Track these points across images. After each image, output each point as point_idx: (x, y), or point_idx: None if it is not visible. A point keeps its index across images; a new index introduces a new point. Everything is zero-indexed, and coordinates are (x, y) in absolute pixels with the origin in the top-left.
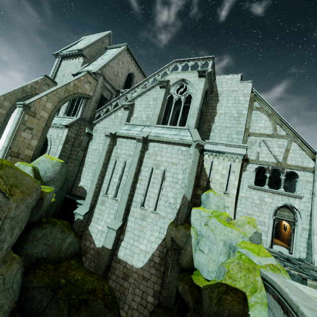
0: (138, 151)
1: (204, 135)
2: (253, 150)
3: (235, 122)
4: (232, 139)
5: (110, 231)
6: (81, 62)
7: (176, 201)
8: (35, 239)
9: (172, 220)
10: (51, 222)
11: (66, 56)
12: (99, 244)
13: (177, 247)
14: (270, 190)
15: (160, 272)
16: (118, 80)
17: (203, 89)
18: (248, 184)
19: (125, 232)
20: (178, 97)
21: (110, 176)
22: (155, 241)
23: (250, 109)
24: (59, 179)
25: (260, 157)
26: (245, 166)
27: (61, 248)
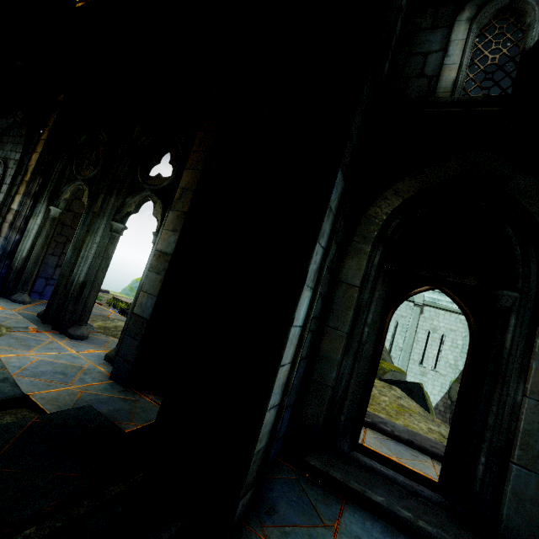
0: (416, 315)
1: None
2: None
3: None
4: None
5: None
6: None
7: (457, 363)
8: None
9: (454, 378)
10: None
11: None
12: None
13: None
14: None
15: (446, 418)
16: None
17: None
18: None
19: None
20: None
21: None
22: (438, 394)
23: None
24: None
25: None
26: None
27: None
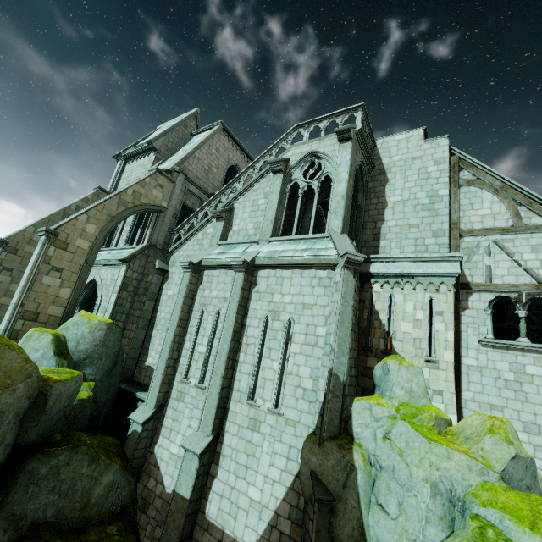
0: (237, 288)
1: (369, 248)
2: (476, 265)
3: (427, 213)
4: (425, 247)
5: (189, 457)
6: (153, 160)
7: (317, 386)
8: (33, 481)
9: (312, 429)
10: (71, 442)
11: (131, 155)
12: (172, 486)
13: (325, 496)
14: (534, 347)
15: None
16: (212, 178)
17: (351, 161)
18: (478, 336)
19: (220, 457)
20: (307, 184)
21: (192, 341)
22: (280, 480)
23: (454, 186)
24: (103, 354)
25: (495, 277)
26: (465, 298)
27: (88, 499)
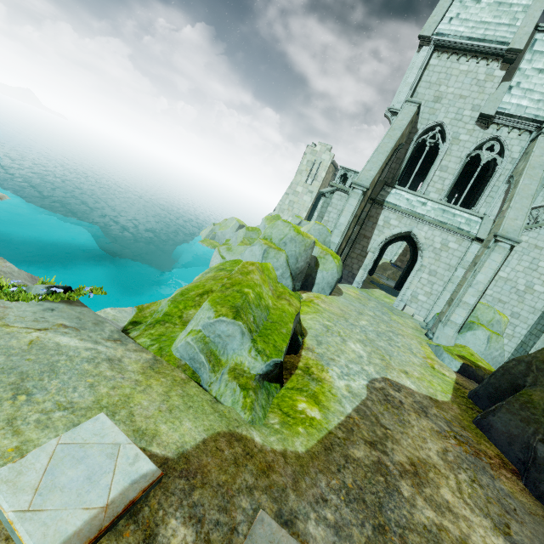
0: None
1: None
2: None
3: None
4: None
5: None
6: (499, 79)
7: None
8: None
9: None
10: None
11: (453, 47)
12: None
13: None
14: None
15: None
16: None
17: None
18: None
19: None
20: None
21: None
22: None
23: None
24: None
25: None
26: None
27: None
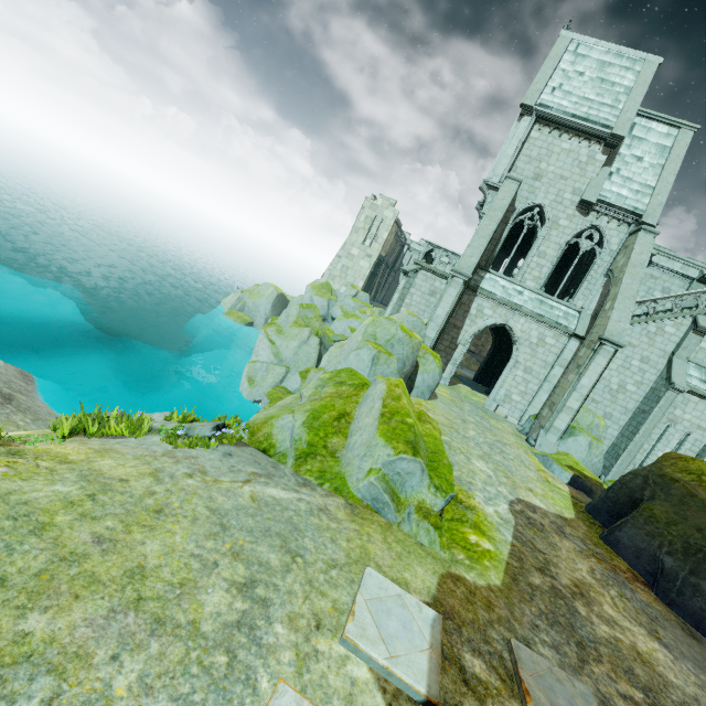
0: None
1: None
2: None
3: None
4: None
5: None
6: (601, 164)
7: None
8: None
9: None
10: None
11: (556, 122)
12: None
13: None
14: None
15: None
16: None
17: None
18: None
19: None
20: None
21: (651, 445)
22: None
23: None
24: None
25: None
26: None
27: None
